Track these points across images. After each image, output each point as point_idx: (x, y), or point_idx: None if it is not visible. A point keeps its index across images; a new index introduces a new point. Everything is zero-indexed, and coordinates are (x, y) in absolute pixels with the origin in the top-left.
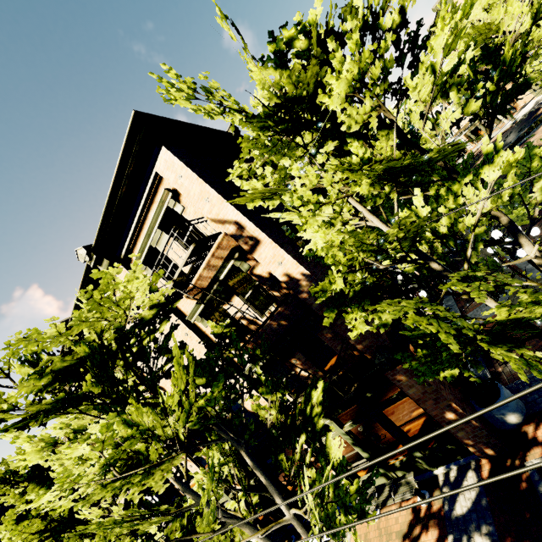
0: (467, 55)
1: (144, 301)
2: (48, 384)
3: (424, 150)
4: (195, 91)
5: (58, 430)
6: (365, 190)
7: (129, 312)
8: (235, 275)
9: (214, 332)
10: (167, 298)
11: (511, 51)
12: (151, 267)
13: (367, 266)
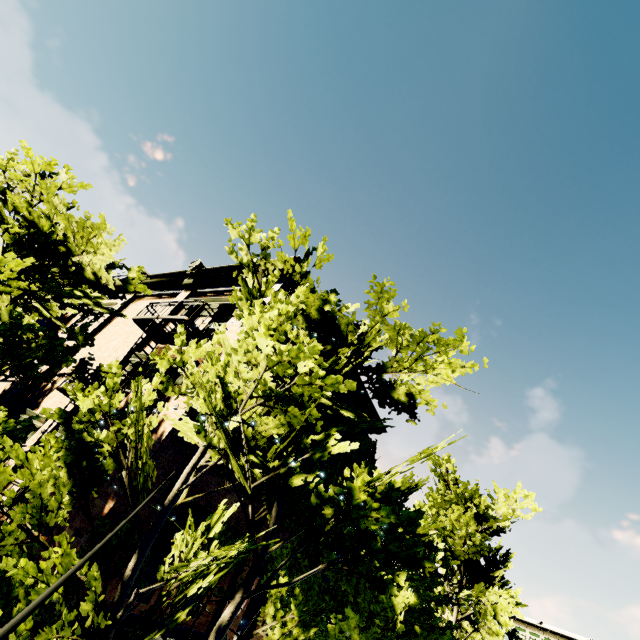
0: (348, 448)
1: (97, 264)
2: (26, 218)
3: (285, 485)
4: (264, 249)
5: (1, 248)
6: (205, 409)
7: (85, 255)
8: (175, 378)
9: (103, 367)
10: (146, 322)
11: (366, 498)
12: (189, 313)
13: (120, 445)
